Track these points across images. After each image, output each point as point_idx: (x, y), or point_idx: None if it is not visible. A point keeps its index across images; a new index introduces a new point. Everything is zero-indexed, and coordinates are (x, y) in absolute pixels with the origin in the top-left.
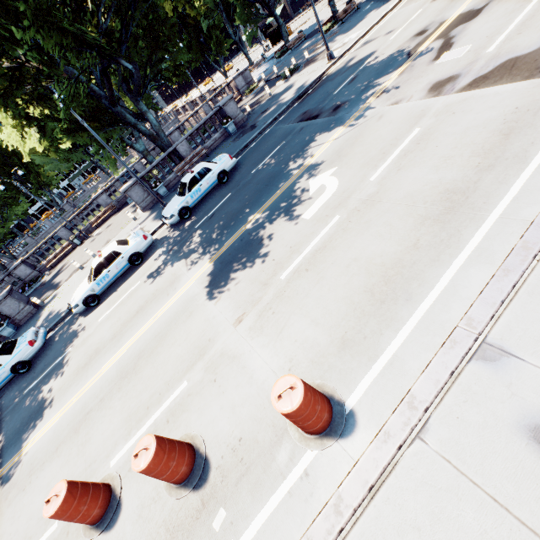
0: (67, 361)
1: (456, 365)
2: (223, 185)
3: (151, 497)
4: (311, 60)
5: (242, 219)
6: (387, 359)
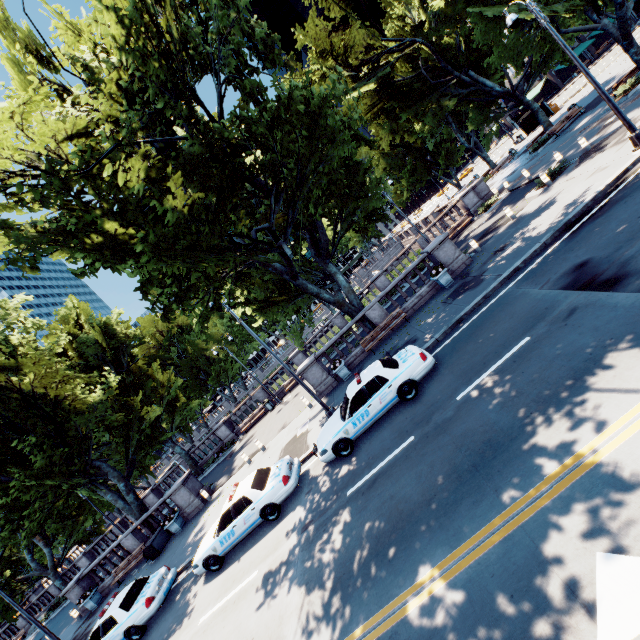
0: None
1: None
2: (408, 401)
3: None
4: (594, 147)
5: (407, 558)
6: None
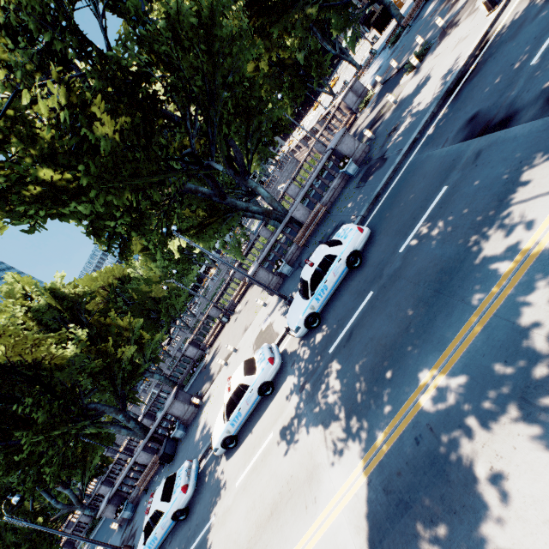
0: (210, 545)
1: None
2: (356, 269)
3: None
4: (449, 24)
5: (405, 372)
6: None
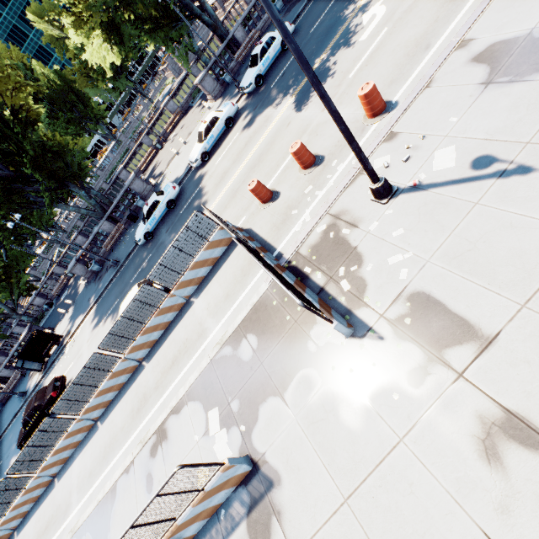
0: (204, 188)
1: (446, 55)
2: (285, 52)
3: (295, 181)
4: None
5: (311, 64)
6: (415, 75)
